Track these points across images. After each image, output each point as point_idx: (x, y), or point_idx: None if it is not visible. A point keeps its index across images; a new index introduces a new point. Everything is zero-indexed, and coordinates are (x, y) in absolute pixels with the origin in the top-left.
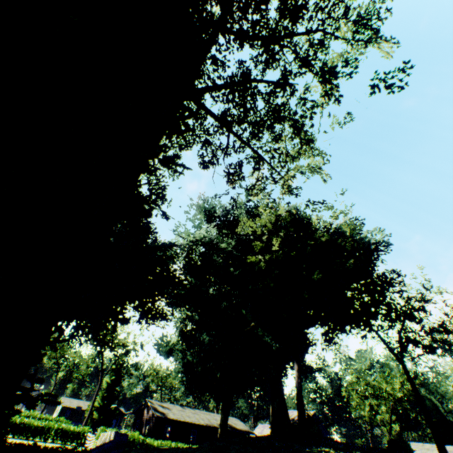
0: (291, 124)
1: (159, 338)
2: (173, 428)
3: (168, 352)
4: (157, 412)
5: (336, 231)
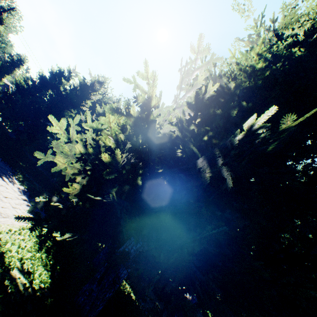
0: None
1: None
2: None
3: None
4: None
5: None
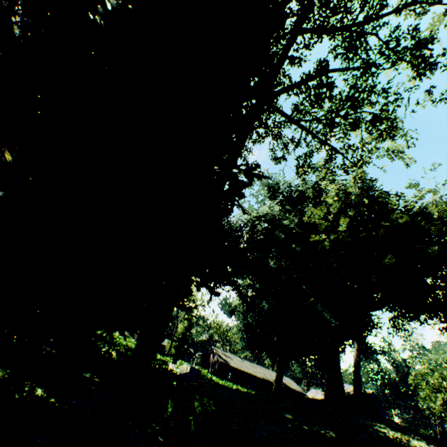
0: (370, 120)
1: (223, 299)
2: (233, 374)
3: (231, 312)
4: (221, 358)
5: (420, 211)
